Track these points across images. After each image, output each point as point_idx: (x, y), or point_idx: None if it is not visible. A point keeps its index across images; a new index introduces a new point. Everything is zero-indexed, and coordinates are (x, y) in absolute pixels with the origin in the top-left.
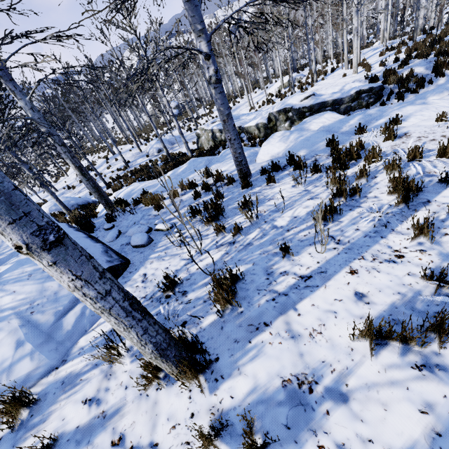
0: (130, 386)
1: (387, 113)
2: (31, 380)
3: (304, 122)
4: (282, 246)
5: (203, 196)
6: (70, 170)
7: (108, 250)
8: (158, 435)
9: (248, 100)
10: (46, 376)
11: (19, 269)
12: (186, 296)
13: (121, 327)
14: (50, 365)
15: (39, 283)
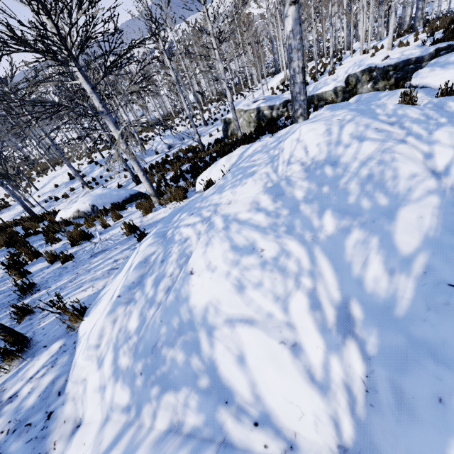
0: None
1: None
2: None
3: (434, 63)
4: None
5: None
6: (35, 185)
7: None
8: None
9: (252, 94)
10: None
11: None
12: None
13: None
14: None
15: None
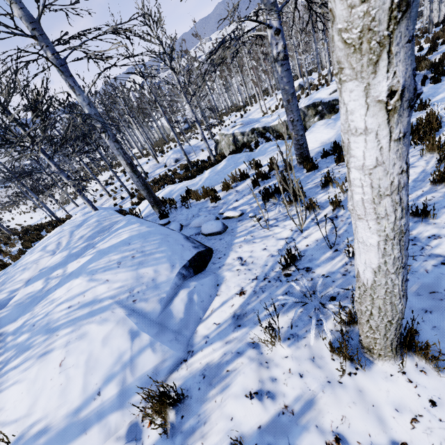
0: (306, 373)
1: (444, 88)
2: (161, 375)
3: None
4: (418, 208)
5: (261, 185)
6: (88, 187)
7: (188, 237)
8: (397, 431)
9: (260, 107)
10: (176, 370)
11: (105, 257)
12: (312, 272)
13: (394, 265)
14: (177, 357)
15: (132, 270)
